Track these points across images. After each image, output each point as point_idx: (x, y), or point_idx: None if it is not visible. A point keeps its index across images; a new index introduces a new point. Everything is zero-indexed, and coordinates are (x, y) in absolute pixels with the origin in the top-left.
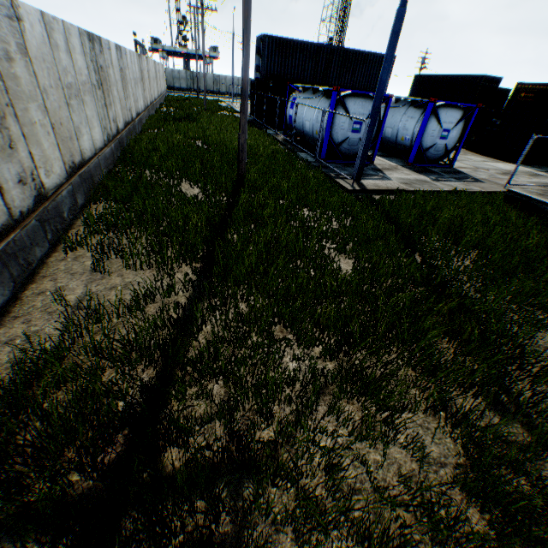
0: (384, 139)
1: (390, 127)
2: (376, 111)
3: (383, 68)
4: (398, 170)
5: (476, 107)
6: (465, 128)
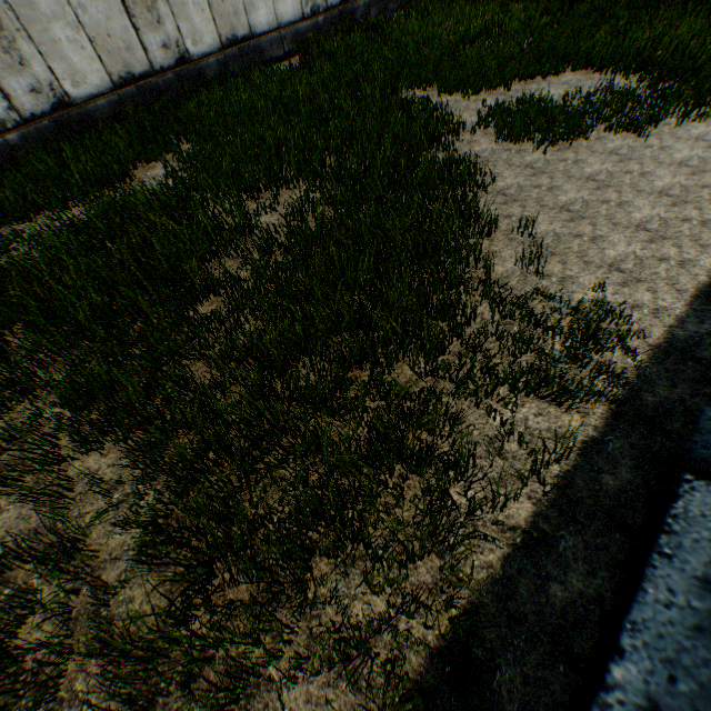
0: None
1: None
2: None
3: None
4: None
5: None
6: None
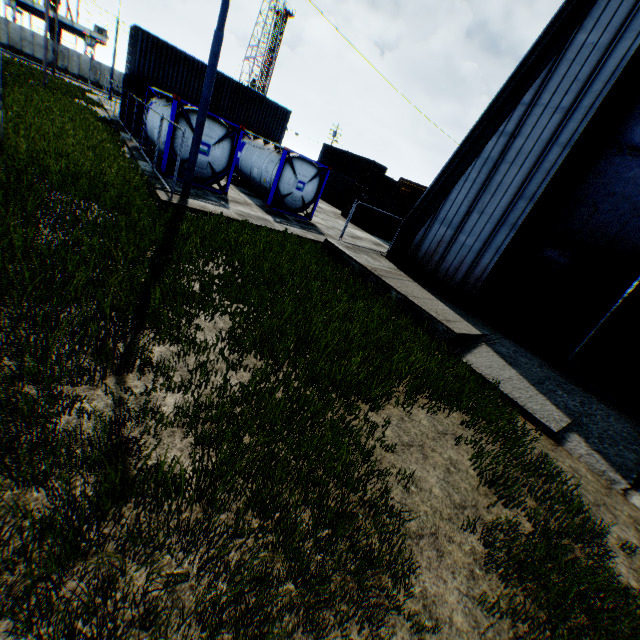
0: (252, 179)
1: (257, 167)
2: (199, 127)
3: (204, 84)
4: (248, 206)
5: (328, 169)
6: (321, 186)
